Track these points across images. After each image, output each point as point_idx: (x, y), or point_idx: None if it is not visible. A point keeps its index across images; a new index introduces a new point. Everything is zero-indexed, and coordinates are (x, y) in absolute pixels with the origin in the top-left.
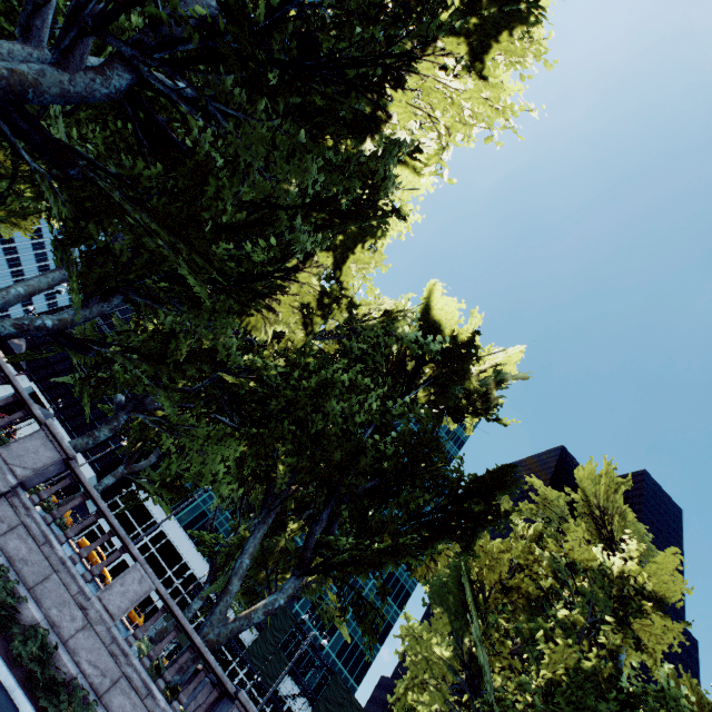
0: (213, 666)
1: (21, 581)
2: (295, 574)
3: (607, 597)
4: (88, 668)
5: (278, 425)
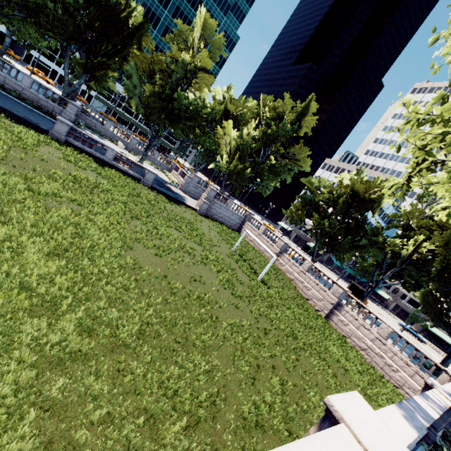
0: (60, 96)
1: (0, 81)
2: (84, 73)
3: (183, 71)
4: (31, 97)
5: (39, 16)
